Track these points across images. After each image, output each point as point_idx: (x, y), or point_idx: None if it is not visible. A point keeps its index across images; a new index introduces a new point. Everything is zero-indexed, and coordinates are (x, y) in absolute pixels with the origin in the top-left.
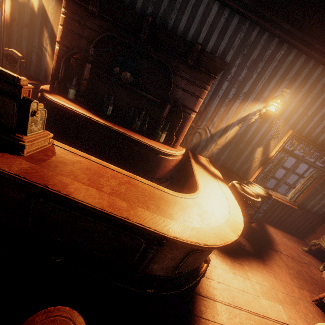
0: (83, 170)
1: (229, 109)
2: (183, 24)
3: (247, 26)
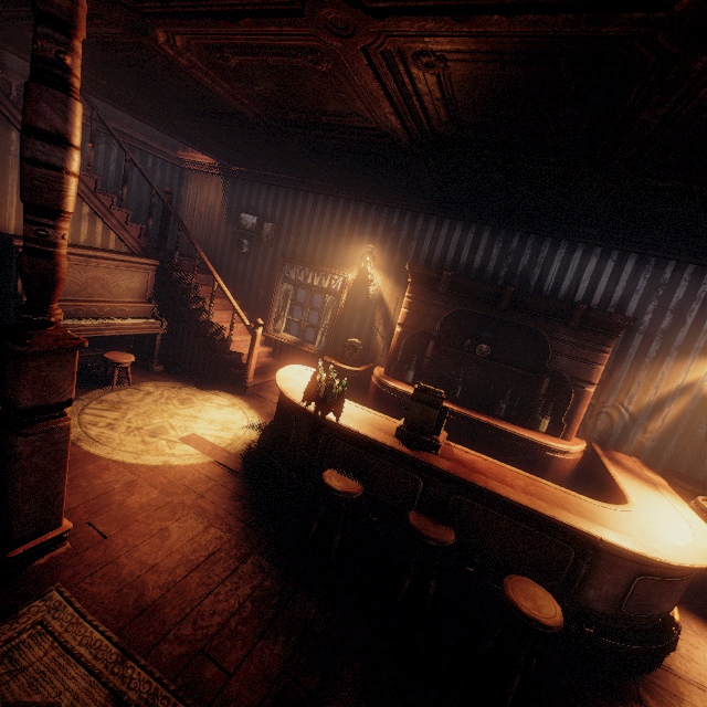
0: (486, 469)
1: (655, 373)
2: (551, 277)
3: (652, 264)
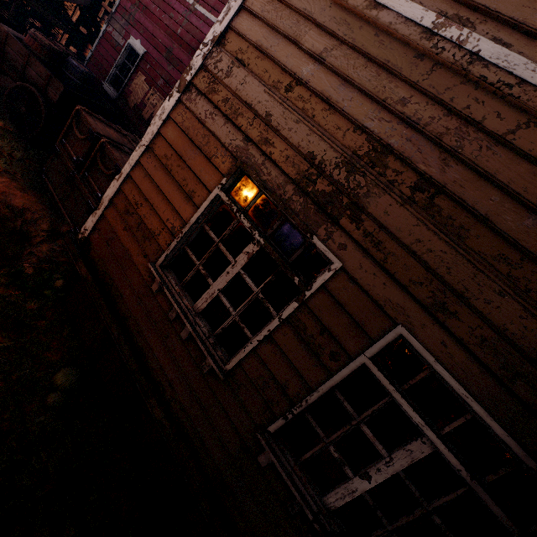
0: None
1: None
2: None
3: None
